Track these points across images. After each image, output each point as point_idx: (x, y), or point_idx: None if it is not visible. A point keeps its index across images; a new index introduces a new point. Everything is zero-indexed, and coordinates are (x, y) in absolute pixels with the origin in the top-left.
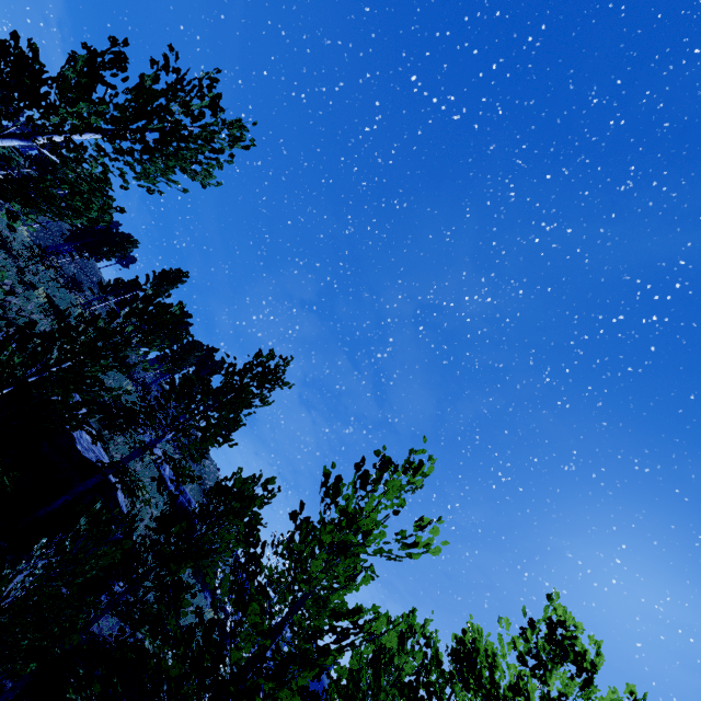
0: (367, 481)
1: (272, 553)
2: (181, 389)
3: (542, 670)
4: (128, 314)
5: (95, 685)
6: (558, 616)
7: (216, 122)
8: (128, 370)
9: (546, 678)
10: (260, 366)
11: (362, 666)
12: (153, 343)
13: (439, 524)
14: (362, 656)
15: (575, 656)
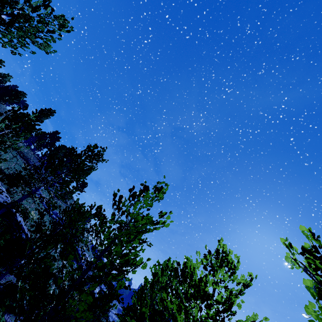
0: (134, 196)
1: (89, 234)
2: (47, 163)
3: (213, 271)
4: (3, 119)
5: (2, 308)
6: (220, 247)
7: (47, 13)
8: (5, 149)
9: (214, 274)
10: (89, 151)
11: (145, 284)
12: (20, 135)
13: (170, 214)
14: (147, 280)
15: (227, 263)
